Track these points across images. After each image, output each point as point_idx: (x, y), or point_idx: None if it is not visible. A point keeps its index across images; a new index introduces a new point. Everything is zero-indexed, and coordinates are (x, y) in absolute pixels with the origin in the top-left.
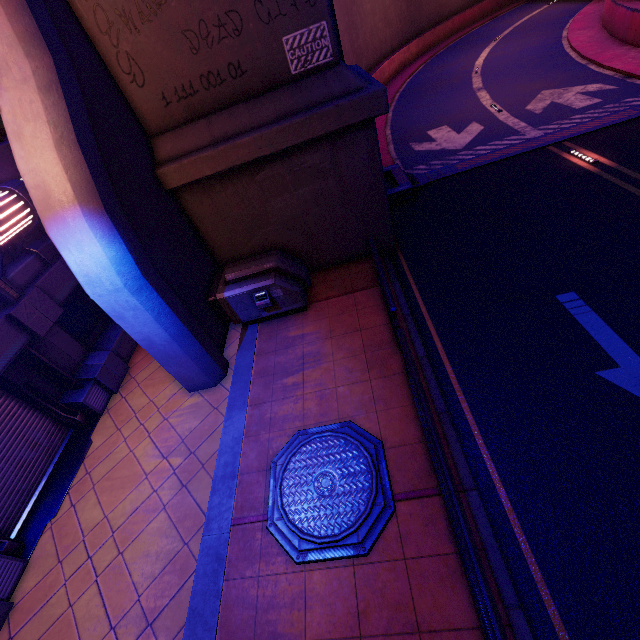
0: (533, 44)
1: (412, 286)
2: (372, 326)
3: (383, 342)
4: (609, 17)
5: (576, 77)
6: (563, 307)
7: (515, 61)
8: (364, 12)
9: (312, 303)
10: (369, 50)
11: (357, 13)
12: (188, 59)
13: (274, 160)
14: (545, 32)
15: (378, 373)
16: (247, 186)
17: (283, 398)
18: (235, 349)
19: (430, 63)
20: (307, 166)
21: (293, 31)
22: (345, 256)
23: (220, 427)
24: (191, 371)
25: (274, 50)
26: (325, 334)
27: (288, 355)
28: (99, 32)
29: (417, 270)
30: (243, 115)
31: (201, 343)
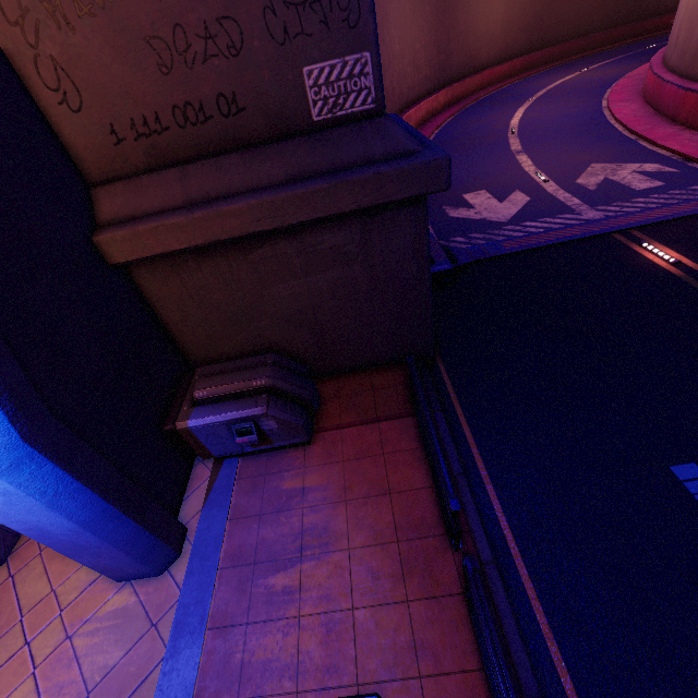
0: (572, 110)
1: (460, 419)
2: (407, 488)
3: (425, 523)
4: (655, 93)
5: (628, 153)
6: (685, 489)
7: (555, 126)
8: (393, 53)
9: (319, 431)
10: (396, 94)
11: (385, 53)
12: (154, 80)
13: (278, 235)
14: (583, 99)
15: (420, 588)
16: (236, 266)
17: (266, 619)
18: (199, 502)
19: (460, 116)
20: (325, 247)
21: (320, 60)
22: (367, 361)
23: (155, 672)
24: (118, 561)
25: (289, 83)
26: (337, 493)
27: (279, 527)
28: (4, 20)
29: (465, 393)
30: (236, 169)
31: (138, 519)
